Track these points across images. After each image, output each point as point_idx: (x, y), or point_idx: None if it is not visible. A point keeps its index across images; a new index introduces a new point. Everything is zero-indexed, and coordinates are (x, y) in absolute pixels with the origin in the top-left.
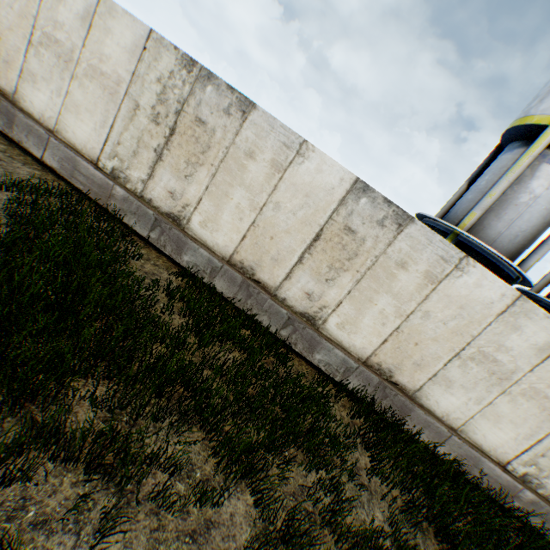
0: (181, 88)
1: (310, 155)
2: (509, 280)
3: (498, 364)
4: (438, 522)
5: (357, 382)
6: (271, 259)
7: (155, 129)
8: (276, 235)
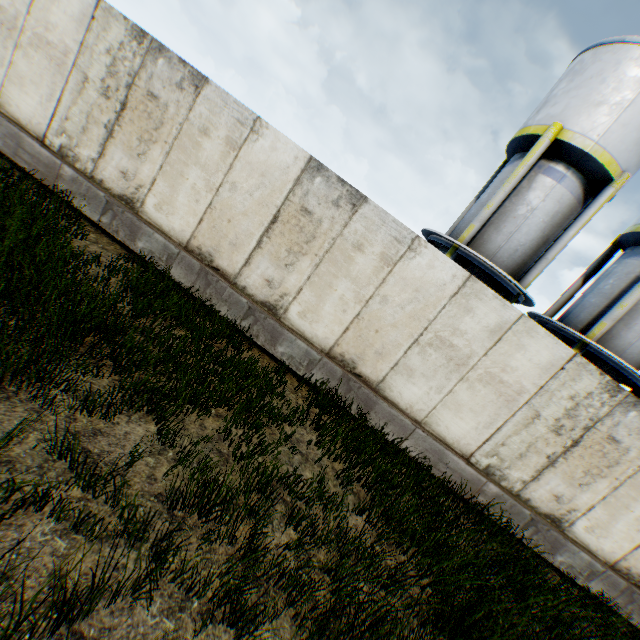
0: (132, 61)
1: (264, 132)
2: (510, 297)
3: (456, 349)
4: (376, 490)
5: (321, 376)
6: (229, 243)
7: (106, 104)
8: (233, 217)
